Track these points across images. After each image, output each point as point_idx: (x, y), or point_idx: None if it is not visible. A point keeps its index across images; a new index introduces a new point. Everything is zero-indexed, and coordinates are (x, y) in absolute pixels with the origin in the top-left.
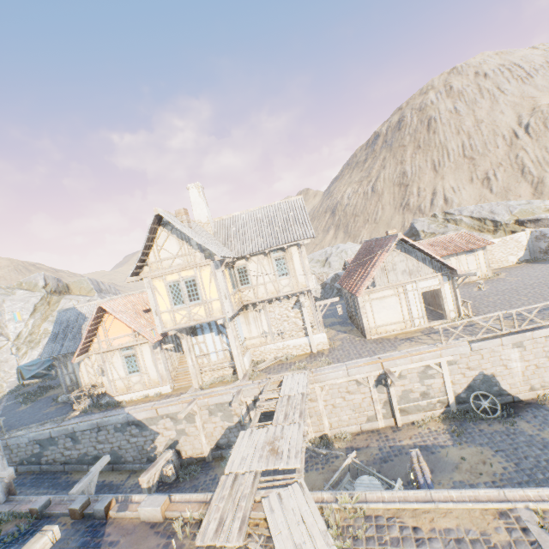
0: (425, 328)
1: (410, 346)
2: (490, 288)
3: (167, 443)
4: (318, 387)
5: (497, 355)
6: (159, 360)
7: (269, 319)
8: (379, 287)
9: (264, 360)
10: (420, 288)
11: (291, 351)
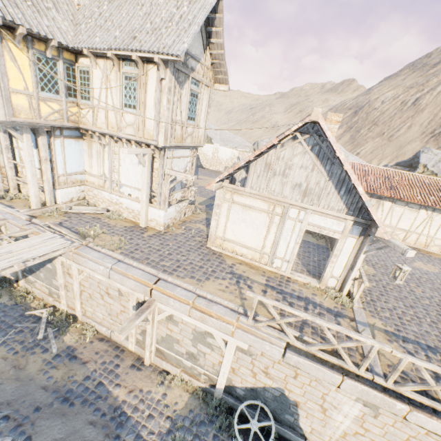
0: (281, 275)
1: (222, 289)
2: (437, 274)
3: None
4: (76, 267)
5: (321, 390)
6: None
7: (111, 162)
8: (249, 190)
9: (96, 205)
10: (308, 223)
11: (122, 211)
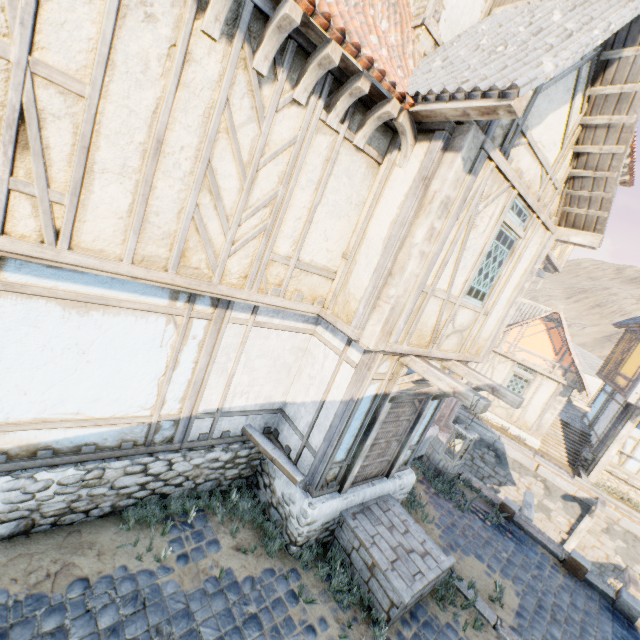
0: None
1: None
2: None
3: (515, 500)
4: None
5: None
6: (553, 410)
7: None
8: None
9: None
10: None
11: None
